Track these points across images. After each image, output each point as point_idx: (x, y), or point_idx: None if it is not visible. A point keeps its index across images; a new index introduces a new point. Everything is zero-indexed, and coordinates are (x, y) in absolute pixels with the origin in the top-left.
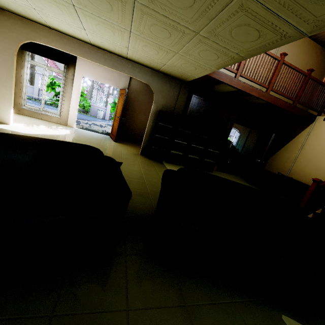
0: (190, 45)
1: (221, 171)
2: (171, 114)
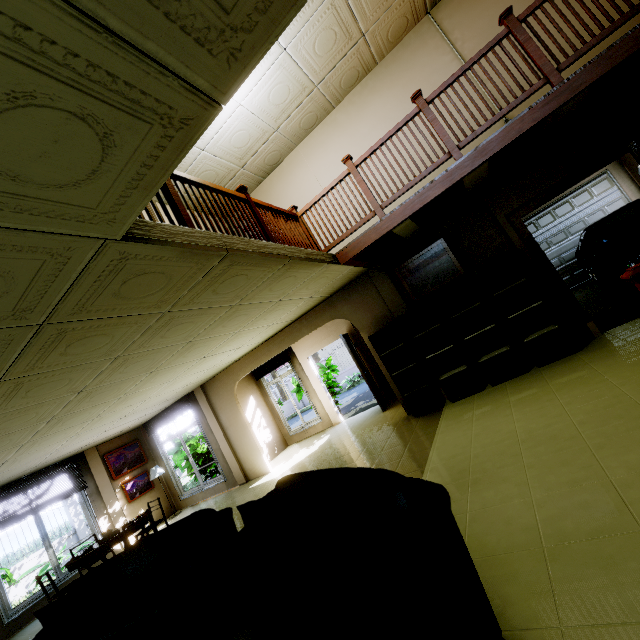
0: (260, 300)
1: (632, 318)
2: (383, 329)
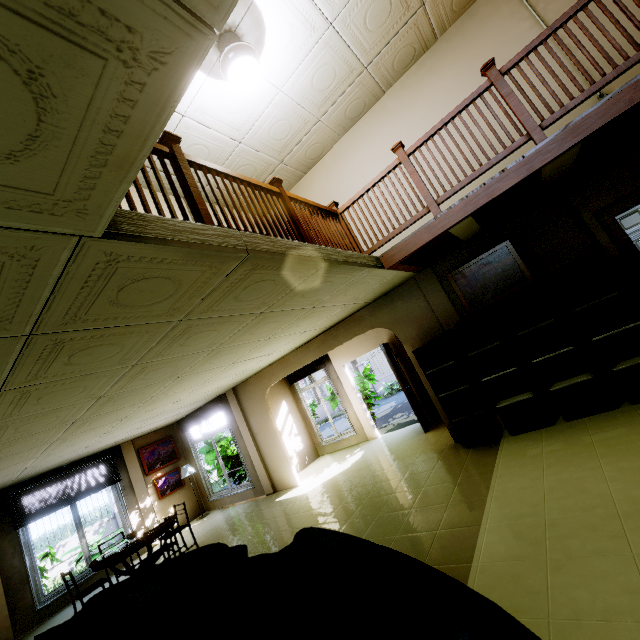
0: (291, 307)
1: None
2: (431, 343)
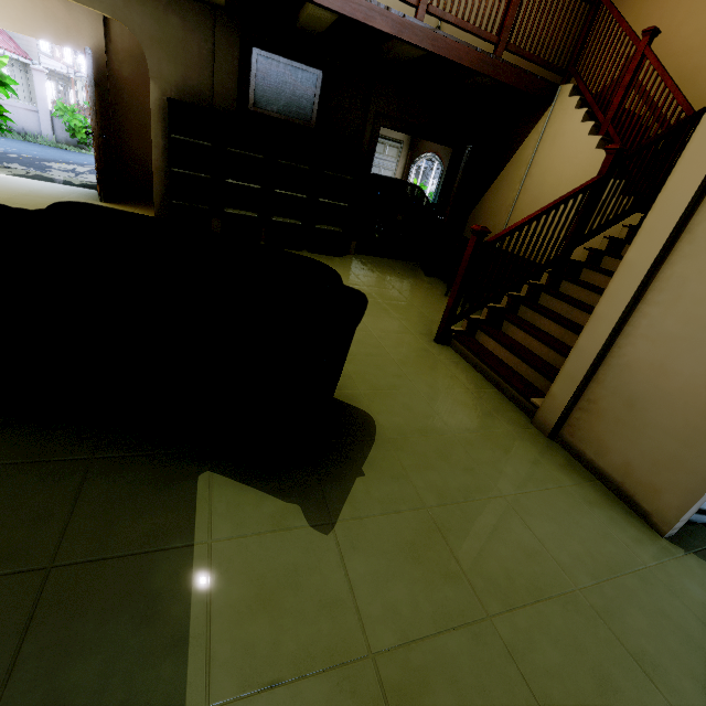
0: None
1: (371, 255)
2: (197, 106)
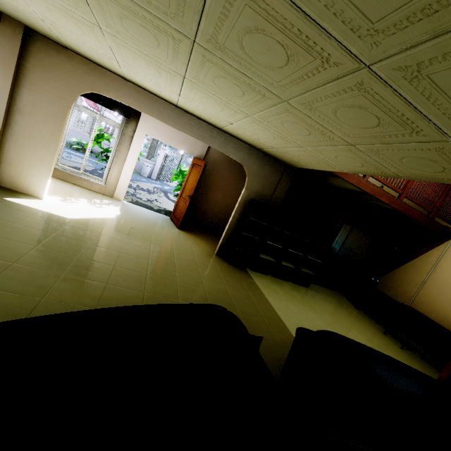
0: (331, 148)
1: (317, 284)
2: (268, 207)
